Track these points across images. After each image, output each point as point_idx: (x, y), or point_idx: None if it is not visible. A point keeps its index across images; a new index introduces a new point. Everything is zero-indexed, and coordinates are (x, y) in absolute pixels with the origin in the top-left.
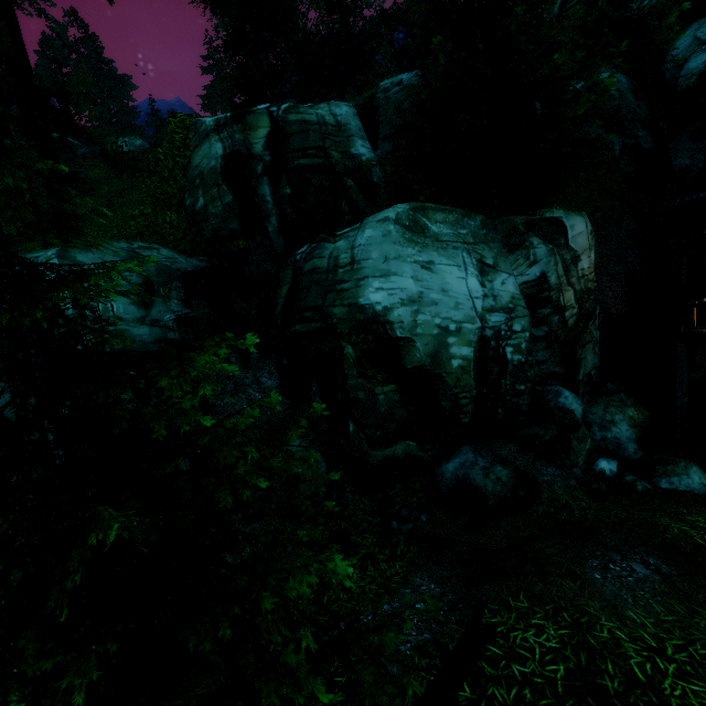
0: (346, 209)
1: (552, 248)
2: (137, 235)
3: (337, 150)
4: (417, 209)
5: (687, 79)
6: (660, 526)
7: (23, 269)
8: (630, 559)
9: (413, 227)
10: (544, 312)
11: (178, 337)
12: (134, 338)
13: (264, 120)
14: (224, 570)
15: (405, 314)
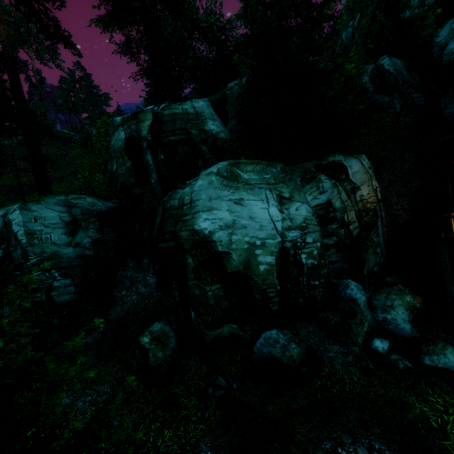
0: (202, 164)
1: (334, 182)
2: (78, 189)
3: (195, 129)
4: (233, 164)
5: (449, 56)
6: (406, 405)
7: (2, 217)
8: (358, 443)
9: (229, 177)
10: (332, 227)
11: (92, 253)
12: (63, 255)
13: (149, 116)
14: (80, 426)
15: (223, 236)
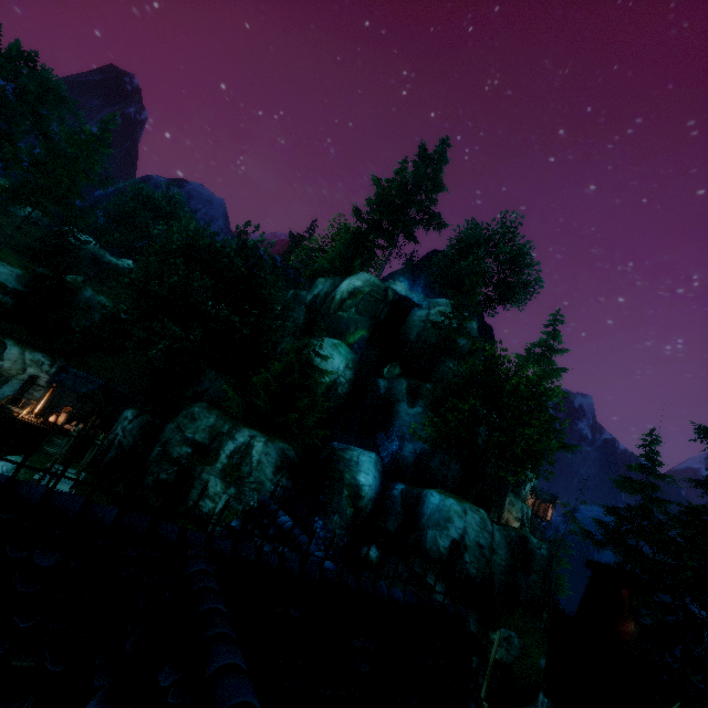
0: None
1: None
2: None
3: None
4: None
5: None
6: None
7: None
8: None
9: None
10: None
11: None
12: None
13: None
14: None
15: None
